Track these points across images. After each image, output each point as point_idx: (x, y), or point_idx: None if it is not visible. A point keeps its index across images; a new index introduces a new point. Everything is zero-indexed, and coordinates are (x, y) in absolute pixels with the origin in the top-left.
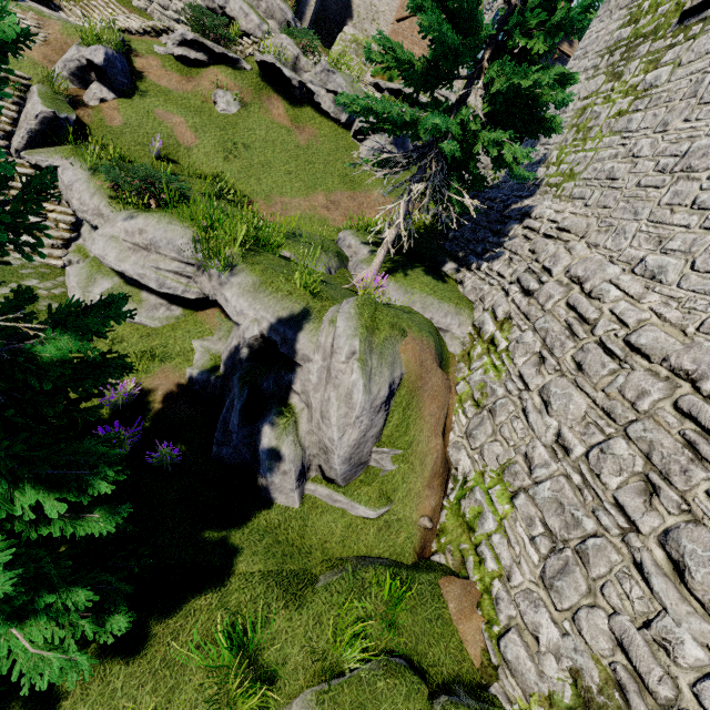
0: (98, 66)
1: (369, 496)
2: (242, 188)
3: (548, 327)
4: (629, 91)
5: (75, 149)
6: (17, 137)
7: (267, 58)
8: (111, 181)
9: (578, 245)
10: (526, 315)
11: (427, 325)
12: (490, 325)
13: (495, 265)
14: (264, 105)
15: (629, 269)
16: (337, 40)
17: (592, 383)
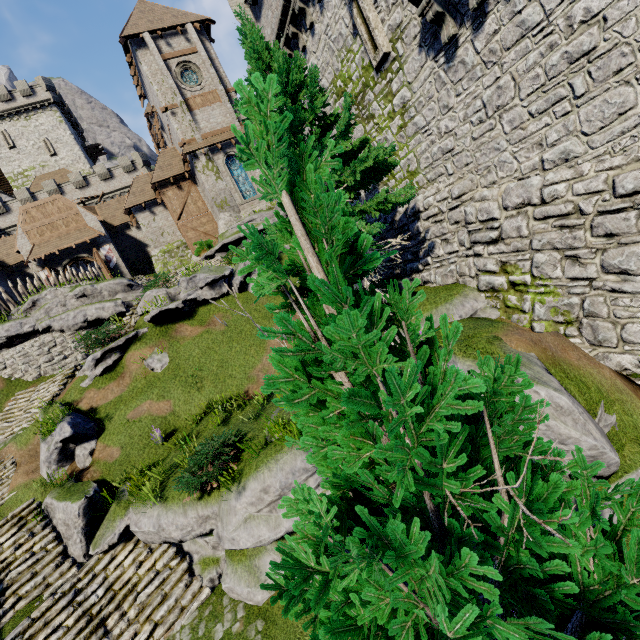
0: (70, 436)
1: (636, 452)
2: (229, 393)
3: (547, 241)
4: (391, 116)
5: (120, 502)
6: (73, 546)
7: (154, 312)
8: (198, 487)
9: (484, 193)
10: (517, 251)
11: (474, 321)
12: (498, 279)
13: (438, 252)
14: (178, 337)
15: (540, 171)
16: (154, 263)
17: (635, 233)
